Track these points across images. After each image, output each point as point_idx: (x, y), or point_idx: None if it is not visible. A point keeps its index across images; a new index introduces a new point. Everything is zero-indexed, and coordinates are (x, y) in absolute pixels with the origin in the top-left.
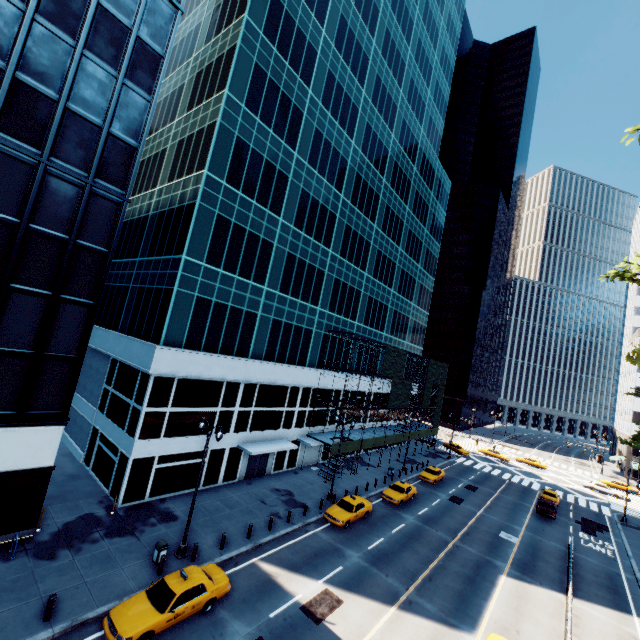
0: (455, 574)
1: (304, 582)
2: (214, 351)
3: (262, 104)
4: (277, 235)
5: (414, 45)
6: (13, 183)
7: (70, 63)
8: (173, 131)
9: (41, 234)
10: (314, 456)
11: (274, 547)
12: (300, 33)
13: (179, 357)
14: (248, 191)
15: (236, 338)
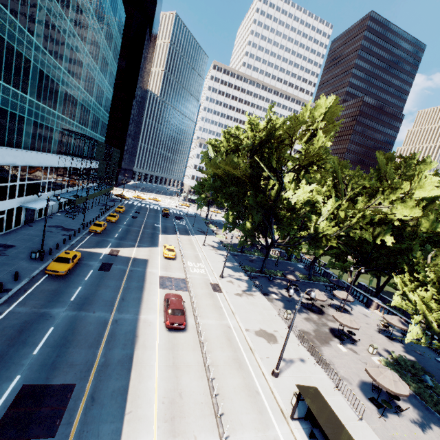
0: (147, 237)
1: (102, 250)
2: (3, 145)
3: None
4: (33, 53)
5: None
6: None
7: None
8: None
9: None
10: (56, 208)
11: (79, 244)
12: None
13: None
14: (13, 11)
15: (14, 135)
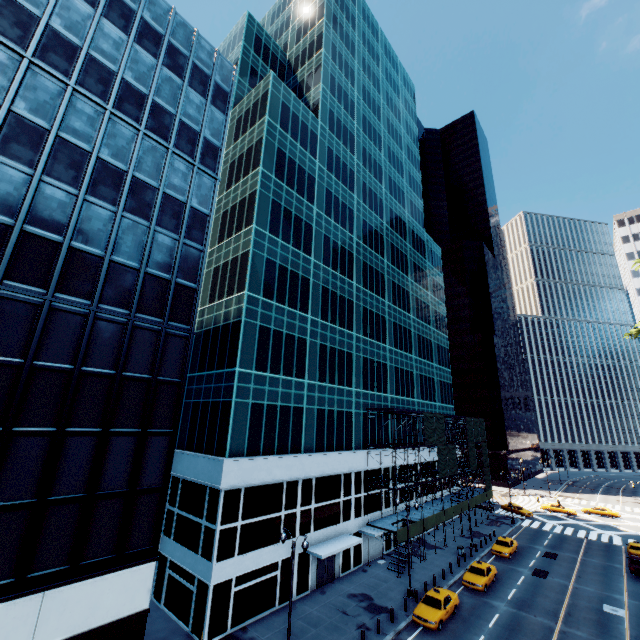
0: None
1: None
2: (271, 453)
3: (281, 228)
4: (308, 331)
5: (385, 151)
6: (110, 342)
7: (147, 239)
8: (207, 260)
9: (131, 379)
10: (377, 547)
11: None
12: (300, 168)
13: (243, 466)
14: (280, 299)
15: (288, 435)
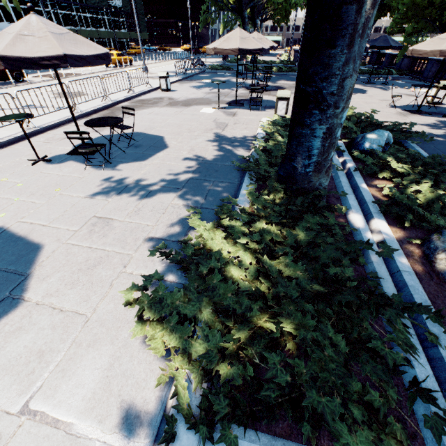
0: None
1: None
2: None
3: None
4: None
5: None
6: None
7: None
8: None
9: None
10: None
11: None
12: None
13: None
14: None
15: None
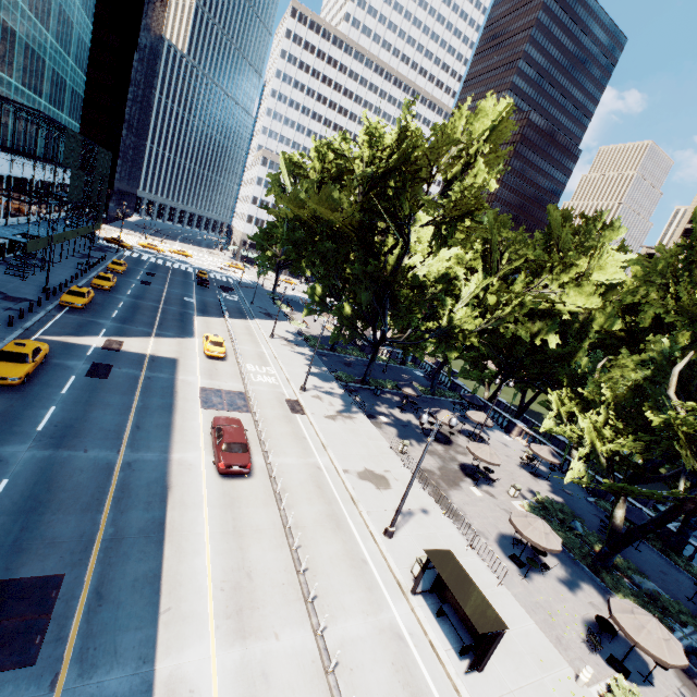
0: (173, 320)
1: (90, 339)
2: None
3: None
4: None
5: None
6: None
7: None
8: None
9: None
10: None
11: (41, 328)
12: None
13: None
14: None
15: None
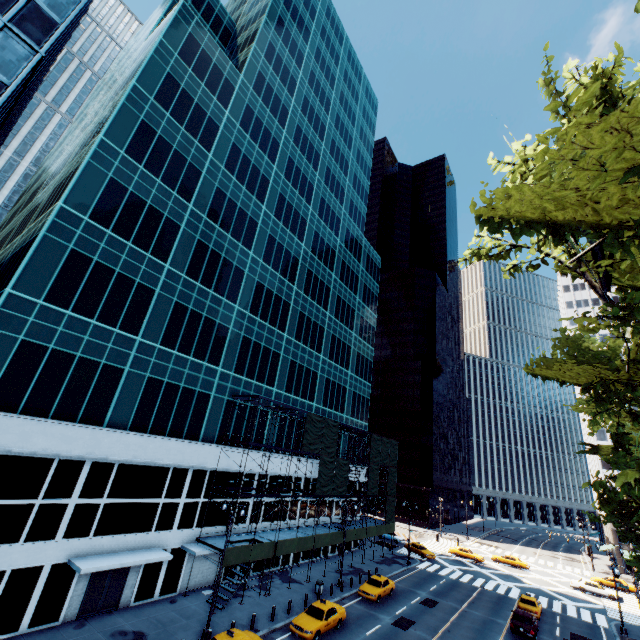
0: None
1: None
2: (42, 414)
3: (148, 155)
4: (161, 282)
5: (328, 143)
6: None
7: None
8: (55, 181)
9: None
10: (211, 573)
11: None
12: (200, 108)
13: None
14: (122, 231)
15: (84, 398)
